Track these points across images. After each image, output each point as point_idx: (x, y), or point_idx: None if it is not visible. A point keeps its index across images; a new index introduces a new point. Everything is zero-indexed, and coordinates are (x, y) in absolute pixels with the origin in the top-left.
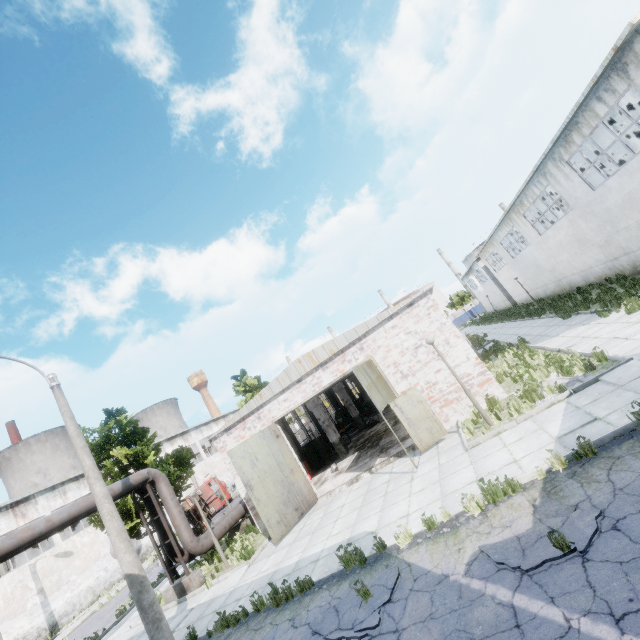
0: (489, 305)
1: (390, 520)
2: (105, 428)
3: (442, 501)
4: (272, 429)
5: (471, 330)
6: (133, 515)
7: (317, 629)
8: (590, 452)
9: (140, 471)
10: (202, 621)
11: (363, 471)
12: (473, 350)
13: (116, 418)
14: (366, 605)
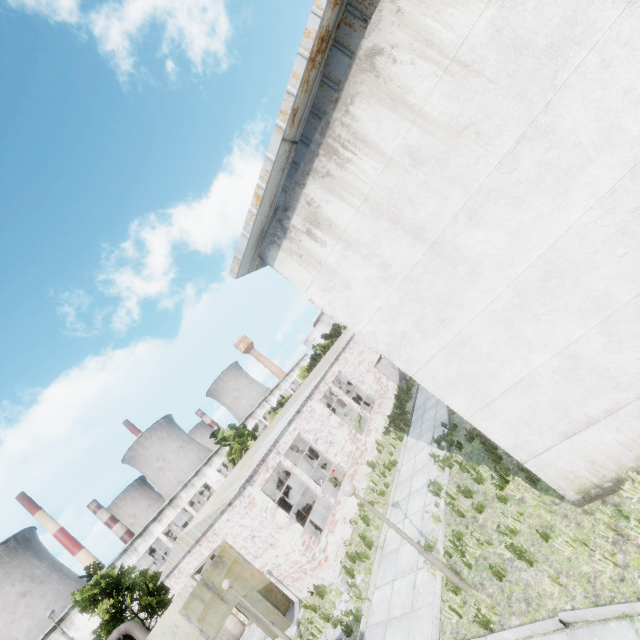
0: None
1: None
2: (85, 591)
3: None
4: (189, 585)
5: None
6: None
7: None
8: None
9: (111, 635)
10: None
11: None
12: (294, 544)
13: (93, 576)
14: None
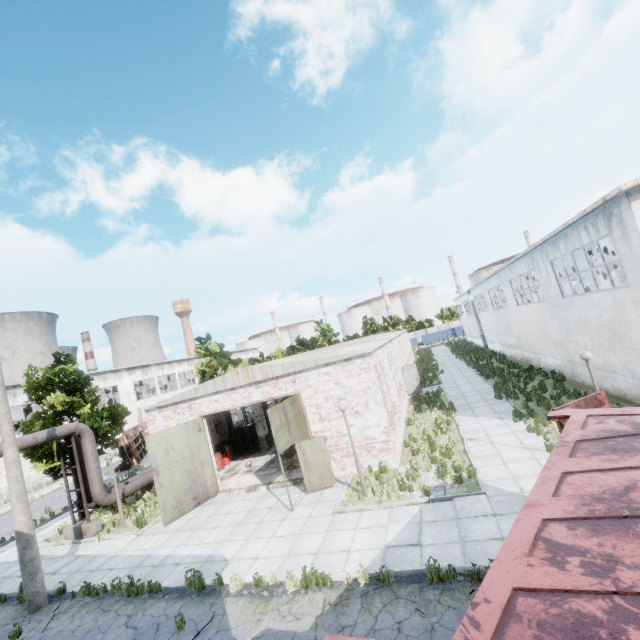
0: (468, 334)
1: (244, 555)
2: (50, 372)
3: (284, 560)
4: (197, 422)
5: (442, 353)
6: (55, 458)
7: (137, 639)
8: (388, 580)
9: (69, 424)
10: (78, 576)
11: (263, 483)
12: (385, 419)
13: (63, 364)
14: (177, 636)
